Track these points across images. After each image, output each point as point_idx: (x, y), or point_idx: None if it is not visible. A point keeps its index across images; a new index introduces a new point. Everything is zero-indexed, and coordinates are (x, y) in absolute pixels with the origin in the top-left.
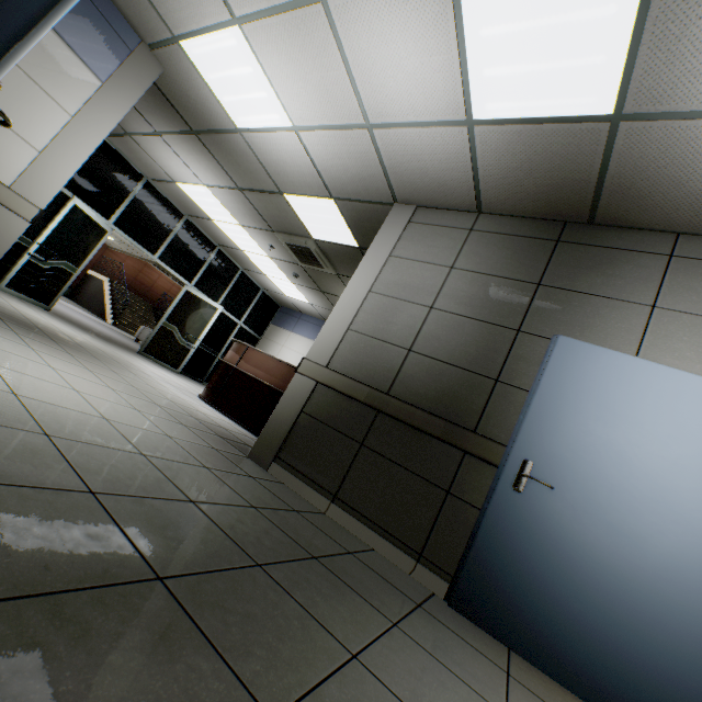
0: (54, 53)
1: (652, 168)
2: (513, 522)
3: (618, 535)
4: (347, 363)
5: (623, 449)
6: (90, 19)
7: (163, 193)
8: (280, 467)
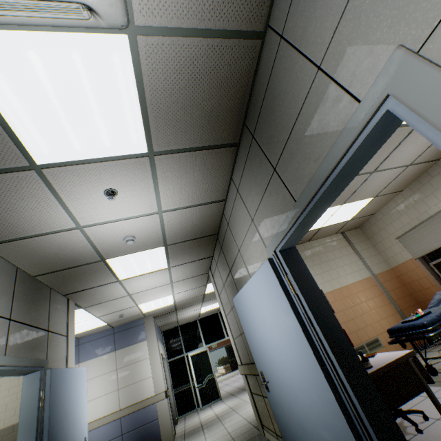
0: (135, 349)
1: (187, 232)
2: (277, 411)
3: (288, 389)
4: (242, 356)
5: (263, 338)
6: (133, 331)
7: (205, 316)
8: (265, 431)
